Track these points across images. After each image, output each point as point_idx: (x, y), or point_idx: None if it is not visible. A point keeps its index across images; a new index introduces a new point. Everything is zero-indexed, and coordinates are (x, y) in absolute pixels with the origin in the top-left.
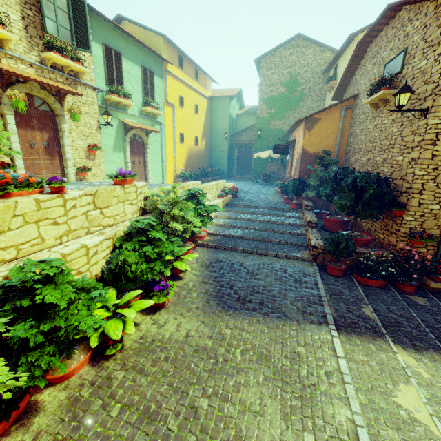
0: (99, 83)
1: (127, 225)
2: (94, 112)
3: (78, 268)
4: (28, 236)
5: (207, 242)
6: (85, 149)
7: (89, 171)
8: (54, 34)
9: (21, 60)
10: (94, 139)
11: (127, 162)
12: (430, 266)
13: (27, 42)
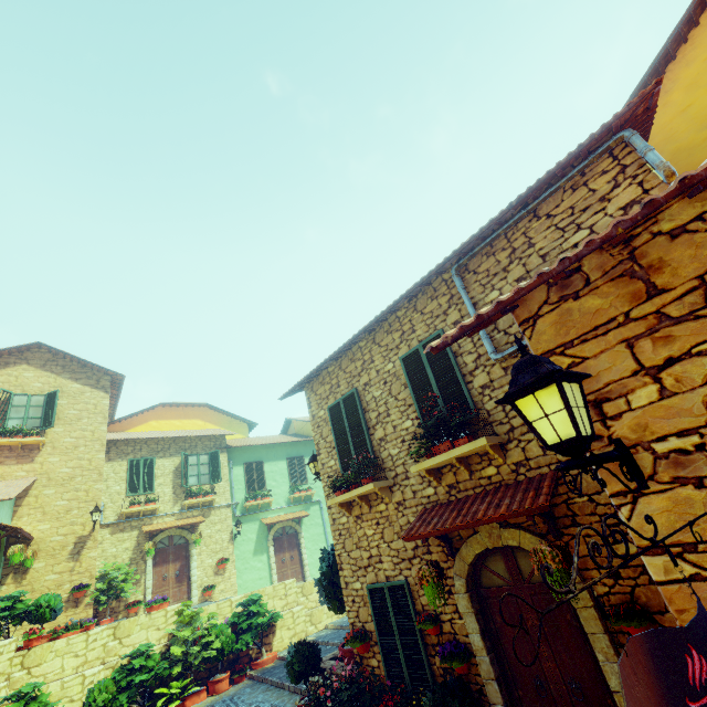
0: (240, 495)
1: (138, 653)
2: (228, 526)
3: (73, 695)
4: (55, 667)
5: (258, 671)
6: (214, 565)
7: (212, 588)
8: (196, 484)
9: (166, 515)
10: (226, 552)
11: (271, 564)
12: (345, 692)
13: (174, 500)
